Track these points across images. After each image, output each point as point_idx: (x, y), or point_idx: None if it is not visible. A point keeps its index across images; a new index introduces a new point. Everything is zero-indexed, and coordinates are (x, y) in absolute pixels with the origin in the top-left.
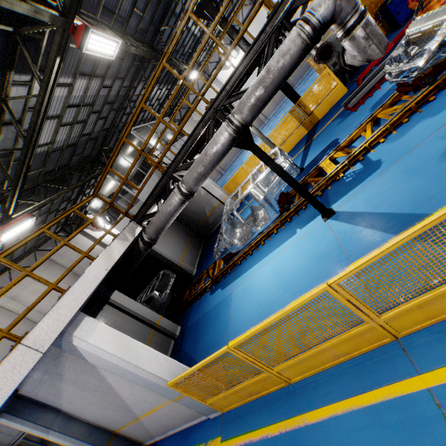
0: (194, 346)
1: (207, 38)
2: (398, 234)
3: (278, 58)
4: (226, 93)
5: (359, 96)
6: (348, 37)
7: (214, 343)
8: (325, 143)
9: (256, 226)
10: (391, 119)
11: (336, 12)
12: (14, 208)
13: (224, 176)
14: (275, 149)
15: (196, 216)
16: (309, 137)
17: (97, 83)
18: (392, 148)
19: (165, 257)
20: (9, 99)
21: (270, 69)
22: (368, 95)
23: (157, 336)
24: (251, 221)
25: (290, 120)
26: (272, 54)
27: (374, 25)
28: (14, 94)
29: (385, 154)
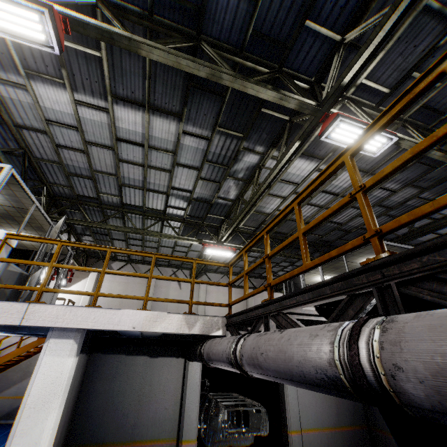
0: None
1: None
2: None
3: None
4: (439, 263)
5: None
6: None
7: None
8: None
9: None
10: None
11: None
12: (225, 238)
13: None
14: None
15: None
16: None
17: None
18: None
19: (285, 398)
20: (262, 167)
21: None
22: None
23: None
24: None
25: None
26: None
27: None
28: (273, 166)
29: None
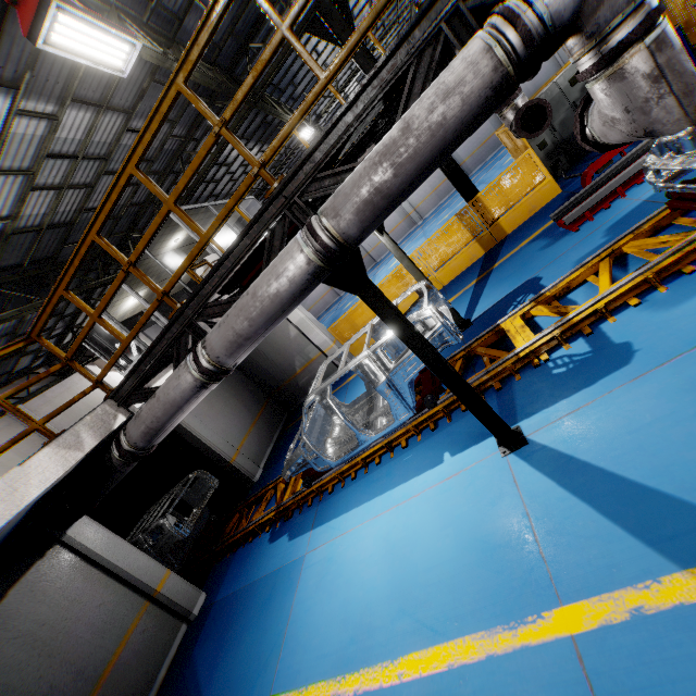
0: (212, 663)
1: (277, 39)
2: (690, 569)
3: (432, 99)
4: (314, 168)
5: (585, 205)
6: (607, 72)
7: (247, 679)
8: (515, 280)
9: (366, 429)
10: (656, 262)
11: (587, 1)
12: None
13: (343, 301)
14: (420, 285)
15: (278, 371)
16: (487, 263)
17: (115, 123)
18: (658, 325)
19: (206, 444)
20: None
21: (410, 124)
22: (603, 205)
23: (152, 615)
24: (365, 408)
25: (456, 228)
26: (421, 92)
27: (678, 47)
28: None
29: (640, 333)
